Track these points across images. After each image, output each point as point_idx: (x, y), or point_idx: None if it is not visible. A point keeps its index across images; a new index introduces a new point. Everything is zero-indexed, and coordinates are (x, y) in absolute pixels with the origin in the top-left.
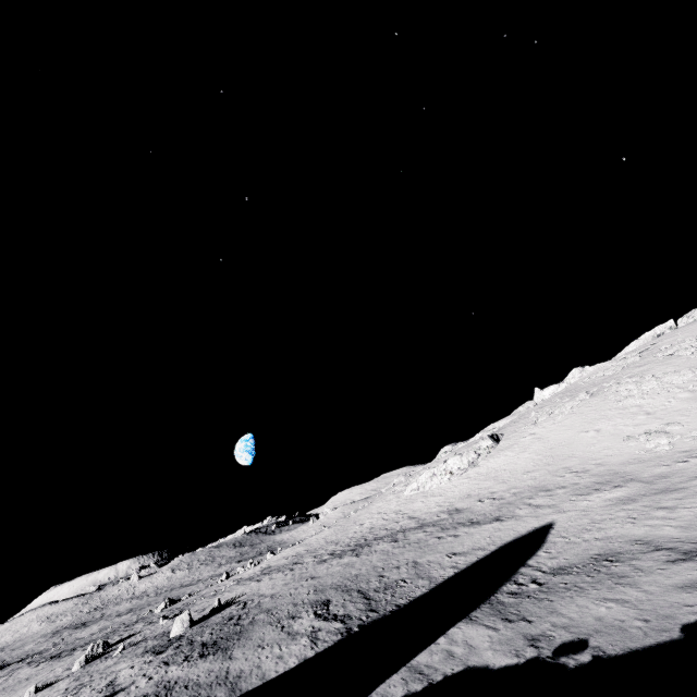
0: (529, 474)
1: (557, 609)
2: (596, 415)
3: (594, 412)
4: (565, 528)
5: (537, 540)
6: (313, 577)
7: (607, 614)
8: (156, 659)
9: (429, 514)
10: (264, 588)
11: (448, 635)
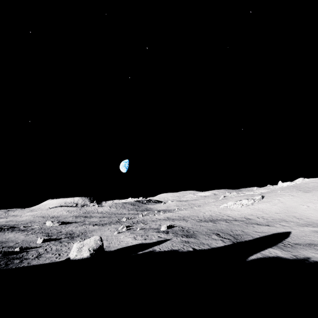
0: (278, 214)
1: (299, 251)
2: (308, 200)
3: (307, 199)
4: (296, 234)
5: (286, 235)
6: (202, 226)
7: (315, 255)
8: (169, 234)
9: (236, 217)
10: (182, 224)
11: (267, 249)
